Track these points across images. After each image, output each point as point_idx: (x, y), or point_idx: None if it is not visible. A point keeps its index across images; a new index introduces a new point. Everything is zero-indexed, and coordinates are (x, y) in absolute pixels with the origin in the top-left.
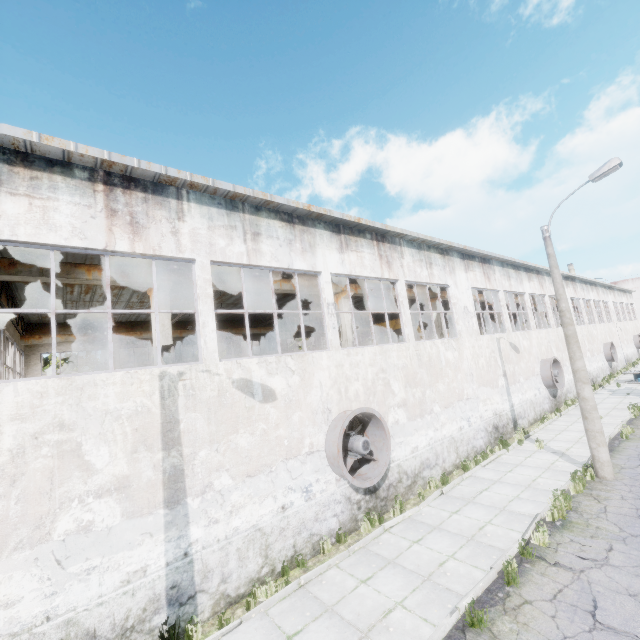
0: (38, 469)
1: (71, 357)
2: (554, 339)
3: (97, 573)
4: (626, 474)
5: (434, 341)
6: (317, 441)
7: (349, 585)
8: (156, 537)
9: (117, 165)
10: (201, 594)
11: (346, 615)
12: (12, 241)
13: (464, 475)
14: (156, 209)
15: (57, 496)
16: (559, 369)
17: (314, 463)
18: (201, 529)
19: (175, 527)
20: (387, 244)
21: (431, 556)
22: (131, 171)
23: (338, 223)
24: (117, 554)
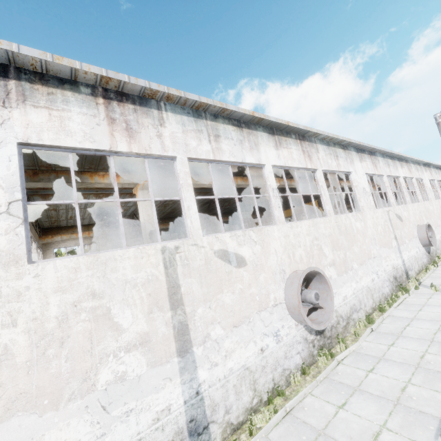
0: (79, 331)
1: (71, 251)
2: (423, 210)
3: (134, 414)
4: None
5: (347, 215)
6: (278, 296)
7: (329, 411)
8: (174, 381)
9: (112, 81)
10: (212, 424)
11: (339, 438)
12: (39, 145)
13: (384, 315)
14: (143, 117)
15: (96, 353)
16: (431, 232)
17: (279, 313)
18: (206, 371)
19: (187, 371)
20: (306, 142)
21: (390, 383)
22: (123, 86)
23: (272, 127)
24: (147, 397)
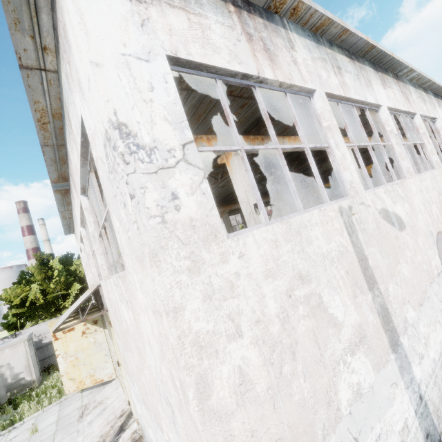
0: (303, 333)
1: None
2: None
3: None
4: None
5: None
6: (437, 263)
7: None
8: (399, 386)
9: None
10: None
11: None
12: (186, 64)
13: None
14: (274, 36)
15: (327, 362)
16: None
17: None
18: (417, 367)
19: (404, 371)
20: (401, 82)
21: None
22: None
23: (374, 61)
24: (385, 414)
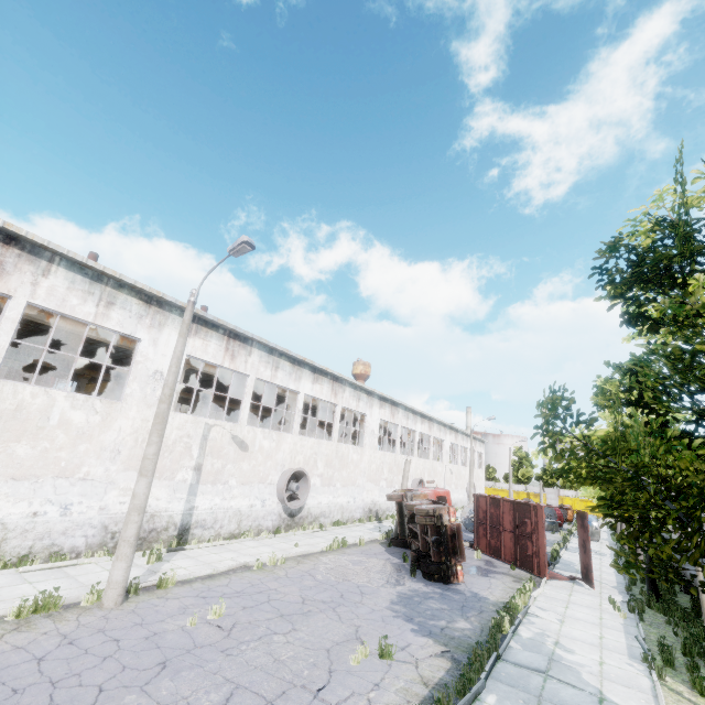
0: None
1: None
2: (328, 453)
3: None
4: (142, 604)
5: (49, 390)
6: None
7: None
8: None
9: None
10: None
11: None
12: None
13: None
14: None
15: None
16: (307, 485)
17: None
18: None
19: None
20: (17, 250)
21: None
22: None
23: None
24: None
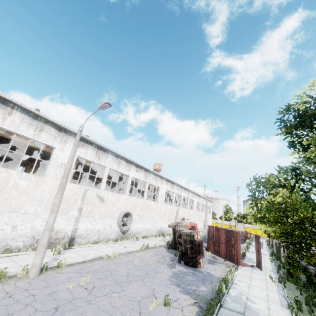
0: None
1: None
2: (141, 204)
3: None
4: (48, 276)
5: (9, 170)
6: None
7: None
8: None
9: None
10: None
11: None
12: None
13: None
14: None
15: None
16: (131, 219)
17: None
18: None
19: None
20: None
21: None
22: None
23: None
24: None
